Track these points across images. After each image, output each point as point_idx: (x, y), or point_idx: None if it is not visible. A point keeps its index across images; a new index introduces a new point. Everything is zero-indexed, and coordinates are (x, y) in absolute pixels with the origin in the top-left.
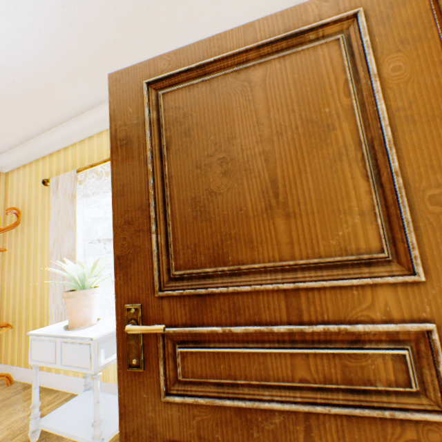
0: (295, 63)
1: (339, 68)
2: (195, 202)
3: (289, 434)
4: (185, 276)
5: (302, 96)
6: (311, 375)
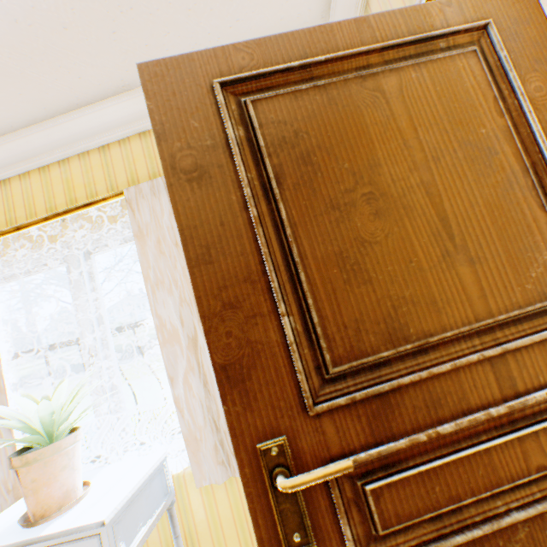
0: (433, 73)
1: (484, 84)
2: (342, 258)
3: (539, 546)
4: (347, 372)
5: (452, 113)
6: (546, 458)
